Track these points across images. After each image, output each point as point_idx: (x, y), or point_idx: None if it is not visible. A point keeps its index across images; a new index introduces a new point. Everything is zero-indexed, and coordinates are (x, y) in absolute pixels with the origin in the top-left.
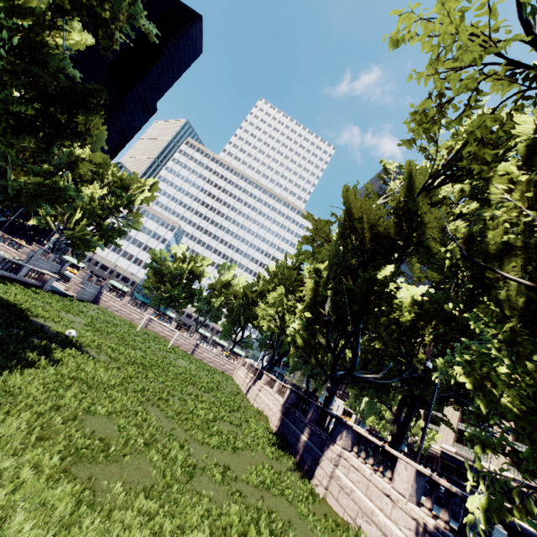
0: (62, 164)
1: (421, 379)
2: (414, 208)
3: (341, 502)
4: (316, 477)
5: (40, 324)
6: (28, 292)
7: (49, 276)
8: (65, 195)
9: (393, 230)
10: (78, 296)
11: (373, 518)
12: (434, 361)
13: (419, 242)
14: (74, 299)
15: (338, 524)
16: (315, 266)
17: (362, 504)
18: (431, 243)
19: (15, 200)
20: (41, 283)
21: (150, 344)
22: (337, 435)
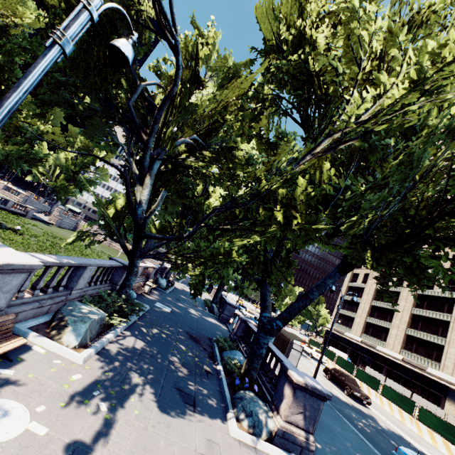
0: (33, 136)
1: None
2: None
3: None
4: None
5: (2, 224)
6: (11, 215)
7: (30, 208)
8: (37, 156)
9: None
10: (57, 224)
11: None
12: None
13: None
14: (53, 225)
15: None
16: None
17: None
18: None
19: (5, 162)
20: (25, 213)
21: (95, 249)
22: None
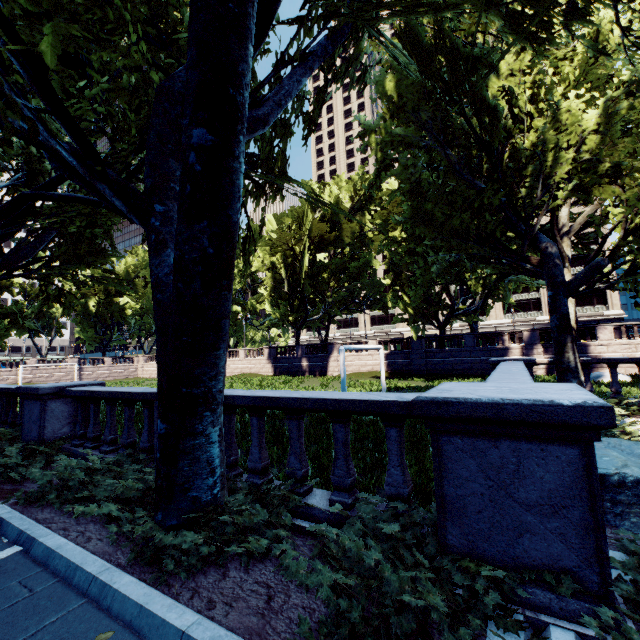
0: None
1: (331, 306)
2: (338, 220)
3: (349, 370)
4: (330, 371)
5: None
6: None
7: None
8: None
9: (333, 237)
10: None
11: (367, 365)
12: (333, 294)
13: (338, 237)
14: None
15: (356, 375)
16: (270, 260)
17: (360, 364)
18: (345, 239)
19: None
20: None
21: None
22: (332, 350)
